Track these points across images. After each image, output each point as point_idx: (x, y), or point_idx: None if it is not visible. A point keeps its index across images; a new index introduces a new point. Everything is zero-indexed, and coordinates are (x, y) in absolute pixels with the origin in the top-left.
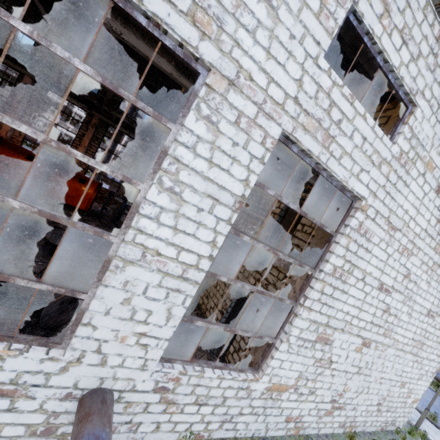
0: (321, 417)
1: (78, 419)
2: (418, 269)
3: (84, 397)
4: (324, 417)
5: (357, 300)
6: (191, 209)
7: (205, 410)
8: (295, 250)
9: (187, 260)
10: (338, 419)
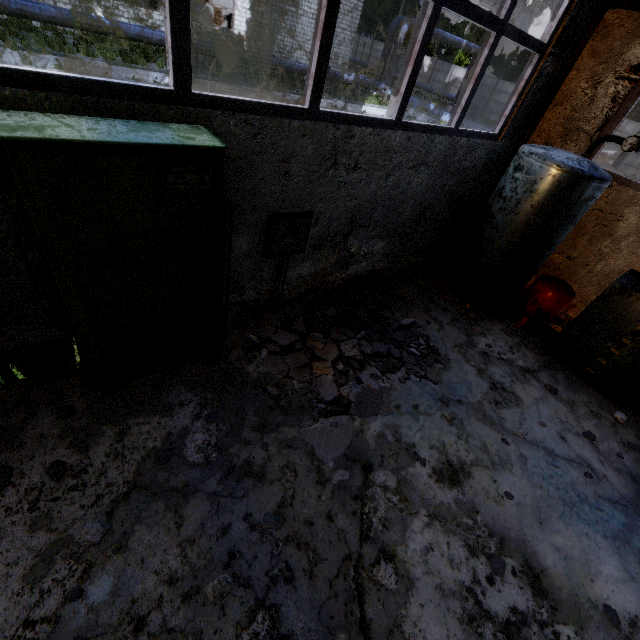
0: None
1: None
2: None
3: None
4: None
5: None
6: None
7: None
8: None
9: None
10: None
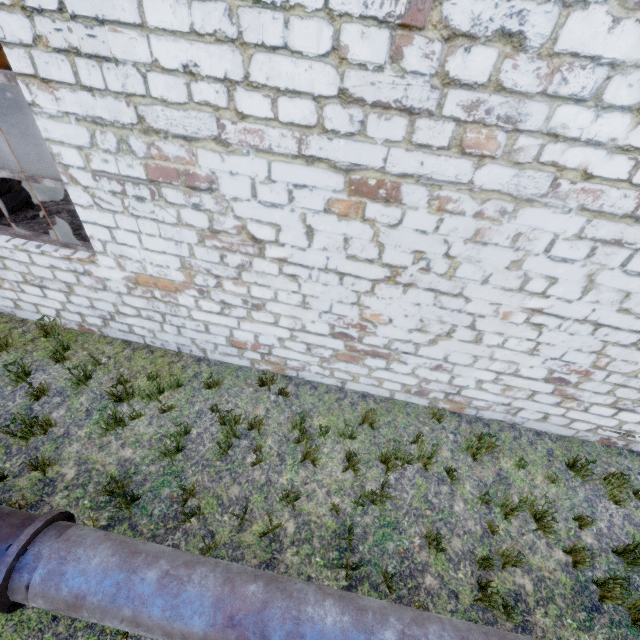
0: (328, 361)
1: None
2: None
3: None
4: (340, 363)
5: (195, 4)
6: None
7: (55, 296)
8: None
9: None
10: (391, 376)
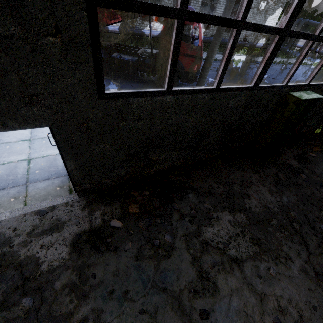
0: None
1: (212, 37)
2: (260, 0)
3: (211, 36)
4: None
5: None
6: (221, 5)
7: None
8: (234, 6)
9: (220, 13)
10: None
